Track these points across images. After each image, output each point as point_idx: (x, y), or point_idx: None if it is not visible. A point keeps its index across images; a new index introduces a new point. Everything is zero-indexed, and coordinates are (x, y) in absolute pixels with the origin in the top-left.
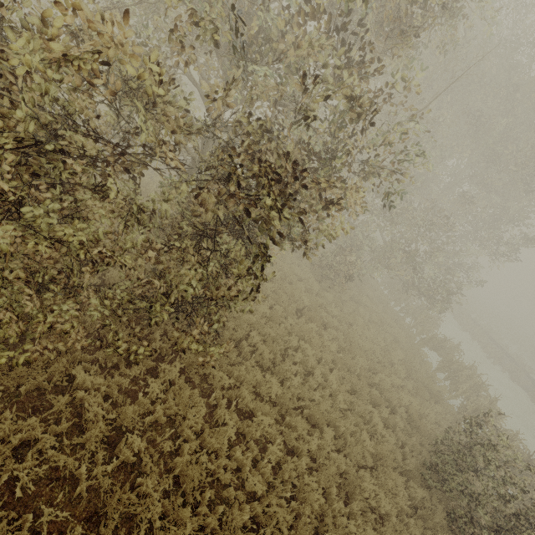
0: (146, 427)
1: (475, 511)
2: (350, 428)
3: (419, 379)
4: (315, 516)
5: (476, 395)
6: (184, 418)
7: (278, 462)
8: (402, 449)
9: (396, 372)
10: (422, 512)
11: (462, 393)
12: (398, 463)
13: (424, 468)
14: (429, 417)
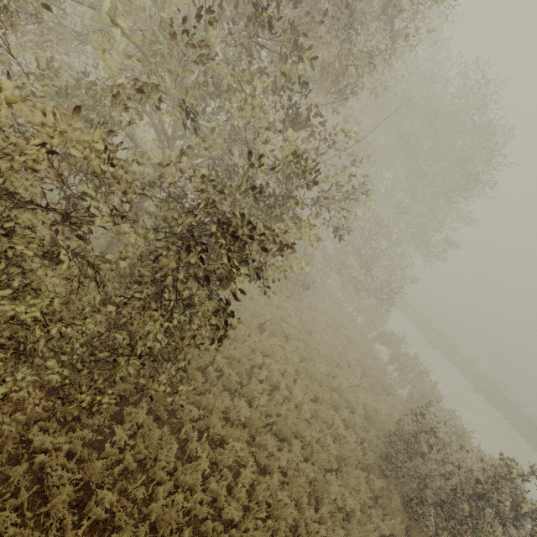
0: (116, 477)
1: (423, 490)
2: (316, 435)
3: (373, 376)
4: (289, 528)
5: (420, 382)
6: (155, 459)
7: (252, 483)
8: (362, 445)
9: (353, 372)
10: (382, 501)
11: (409, 382)
12: (359, 459)
13: (381, 460)
14: (383, 410)
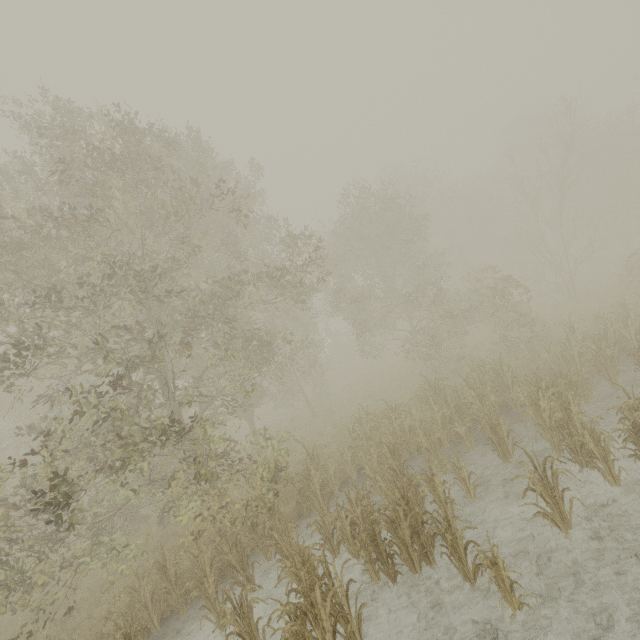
0: None
1: None
2: None
3: None
4: None
5: None
6: None
7: None
8: None
9: None
10: None
11: None
12: None
13: None
14: None
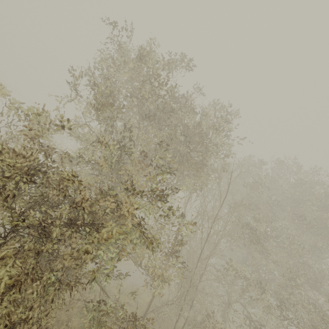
0: None
1: None
2: None
3: None
4: None
5: None
6: None
7: None
8: None
9: None
10: None
11: None
12: None
13: None
14: None
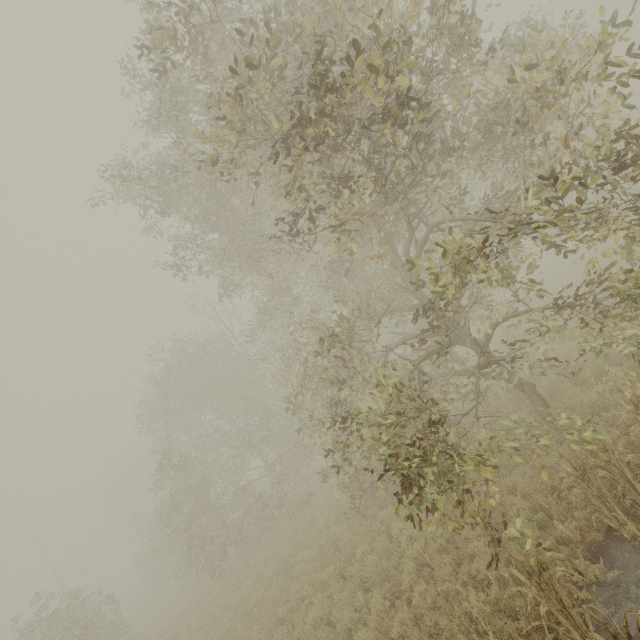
0: None
1: None
2: None
3: None
4: None
5: None
6: None
7: None
8: None
9: None
10: None
11: None
12: None
13: None
14: None
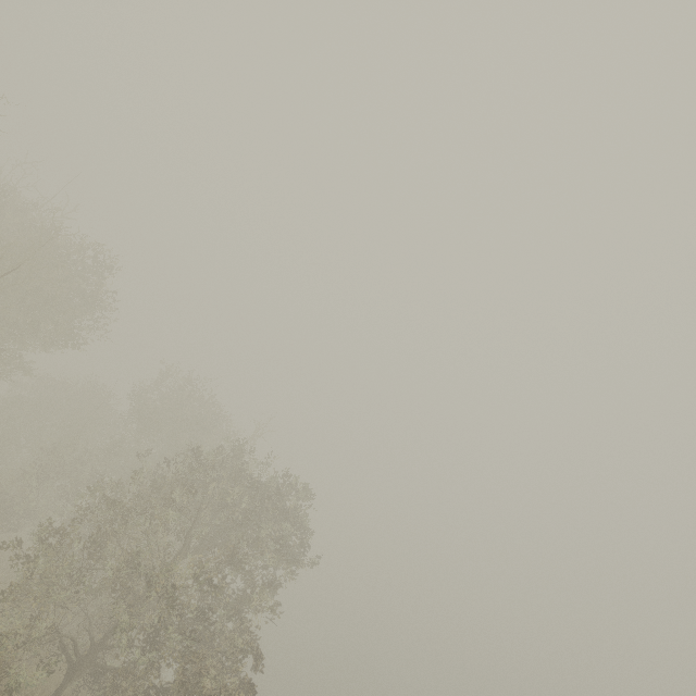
0: None
1: None
2: None
3: None
4: None
5: None
6: None
7: None
8: None
9: None
10: None
11: None
12: None
13: None
14: None
